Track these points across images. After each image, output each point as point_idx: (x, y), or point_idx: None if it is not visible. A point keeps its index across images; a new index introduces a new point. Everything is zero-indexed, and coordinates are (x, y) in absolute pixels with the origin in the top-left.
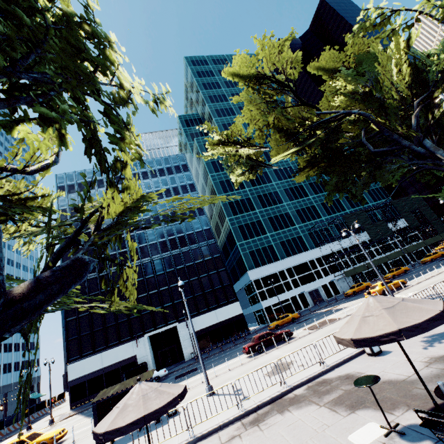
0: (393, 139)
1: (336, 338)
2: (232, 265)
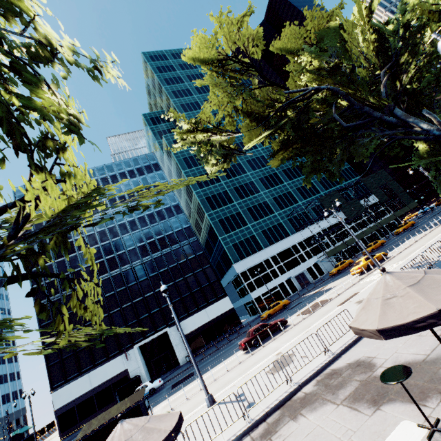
0: (364, 111)
1: (352, 329)
2: (217, 260)
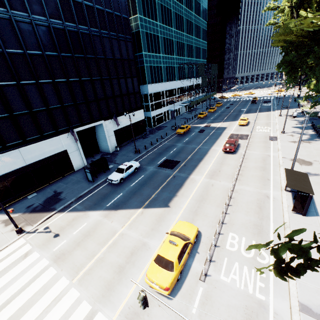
0: None
1: None
2: None
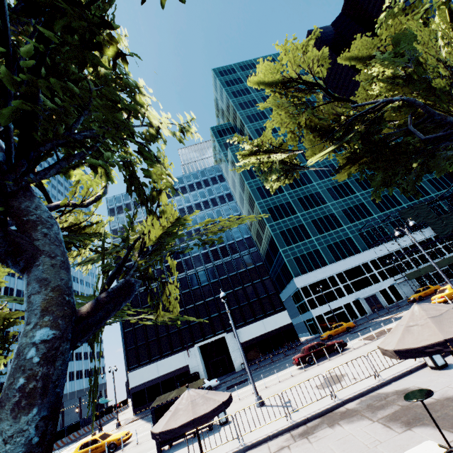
0: (447, 122)
1: (380, 349)
2: (277, 272)
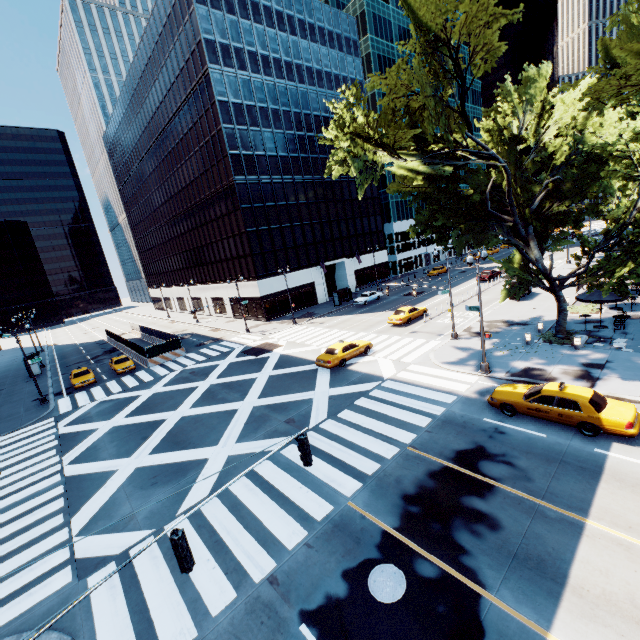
0: None
1: None
2: None
